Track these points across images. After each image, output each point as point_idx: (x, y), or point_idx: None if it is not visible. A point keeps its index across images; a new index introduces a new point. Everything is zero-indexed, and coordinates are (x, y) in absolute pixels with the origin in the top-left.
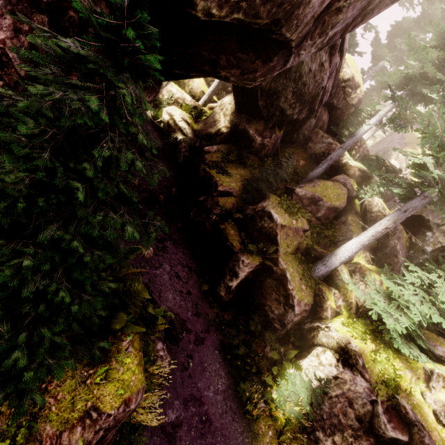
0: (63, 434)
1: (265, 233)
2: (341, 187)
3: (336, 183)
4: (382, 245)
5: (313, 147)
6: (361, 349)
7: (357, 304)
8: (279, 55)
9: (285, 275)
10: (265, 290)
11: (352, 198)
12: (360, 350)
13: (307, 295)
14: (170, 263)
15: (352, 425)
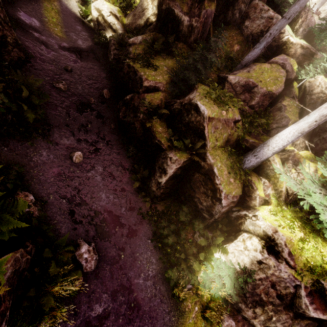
0: None
1: (192, 128)
2: (279, 69)
3: (274, 66)
4: (320, 129)
5: (251, 25)
6: (289, 238)
7: (286, 192)
8: None
9: (212, 170)
10: (193, 184)
11: (290, 81)
12: (287, 239)
13: (235, 187)
14: (103, 165)
15: (273, 302)
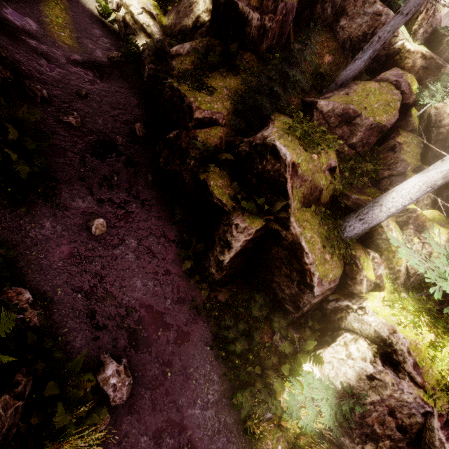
0: None
1: (268, 181)
2: (392, 90)
3: (384, 85)
4: None
5: (348, 25)
6: (413, 342)
7: (406, 271)
8: None
9: (299, 244)
10: (271, 262)
11: (407, 107)
12: (411, 343)
13: (333, 267)
14: (137, 236)
15: (391, 436)
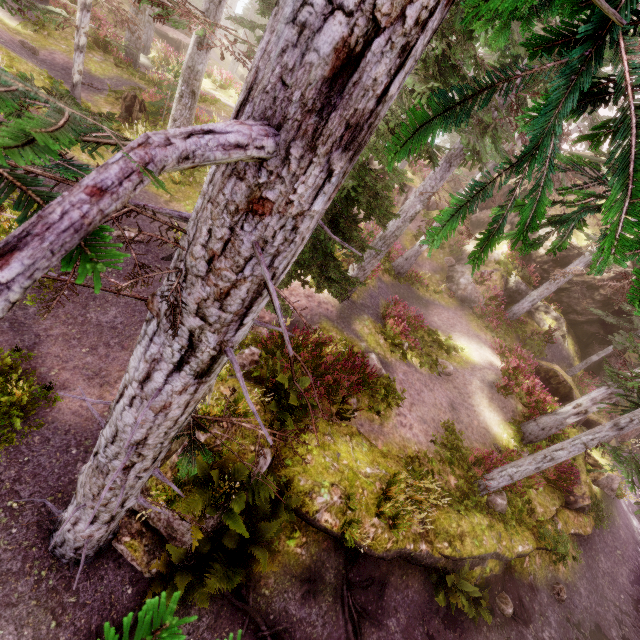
0: None
1: None
2: None
3: None
4: None
5: None
6: None
7: None
8: None
9: None
10: None
11: None
12: None
13: None
14: None
15: None
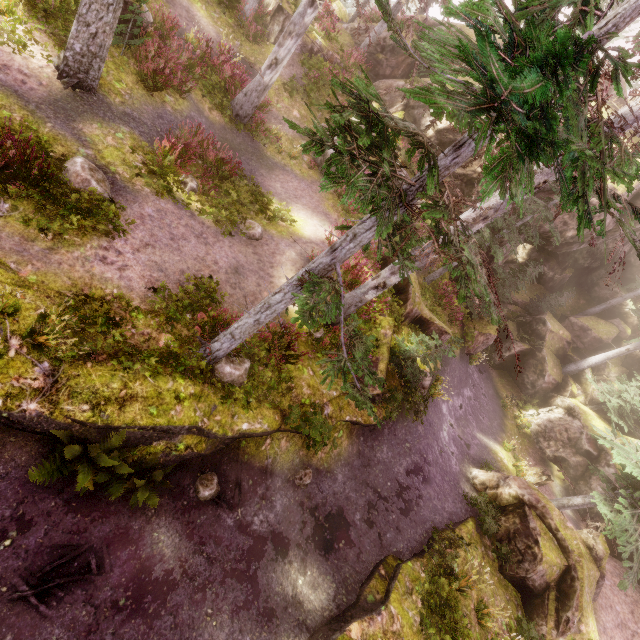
0: (479, 335)
1: (537, 333)
2: (613, 327)
3: (609, 323)
4: (632, 373)
5: (599, 291)
6: (584, 410)
7: (592, 397)
8: (577, 244)
9: (544, 358)
10: (526, 365)
11: (621, 339)
12: (583, 410)
13: (556, 375)
14: None
15: (563, 440)
